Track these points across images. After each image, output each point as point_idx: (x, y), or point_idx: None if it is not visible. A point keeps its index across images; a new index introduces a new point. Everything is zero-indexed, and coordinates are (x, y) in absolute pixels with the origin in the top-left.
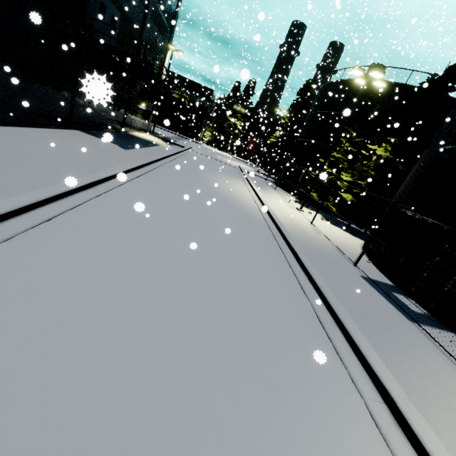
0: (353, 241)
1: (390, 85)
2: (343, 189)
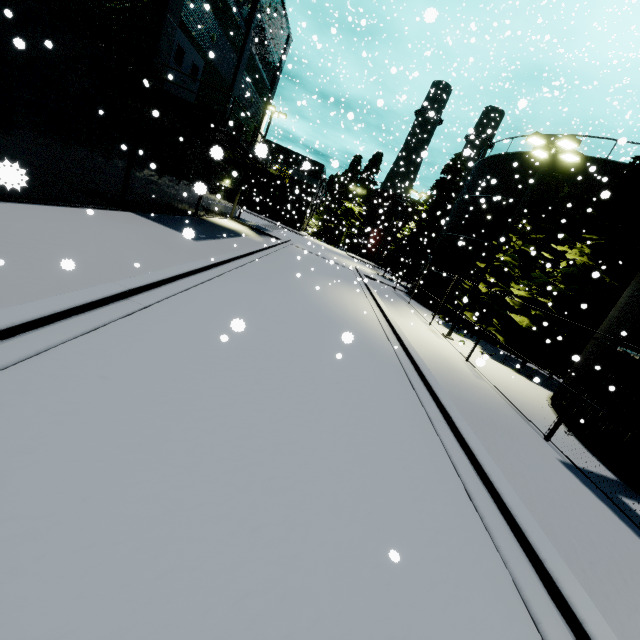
0: (534, 392)
1: (582, 160)
2: (513, 308)
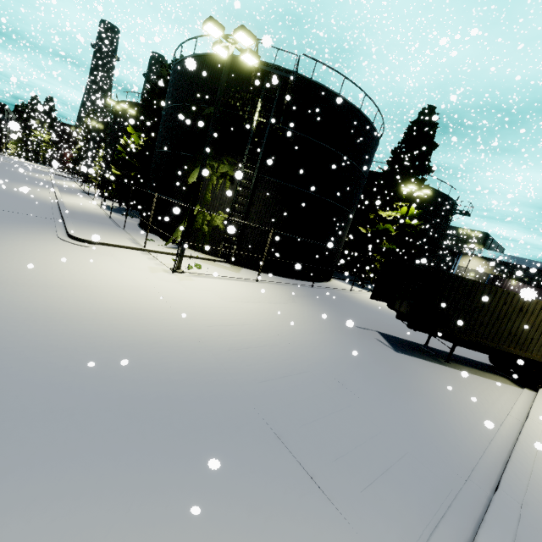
0: None
1: None
2: None
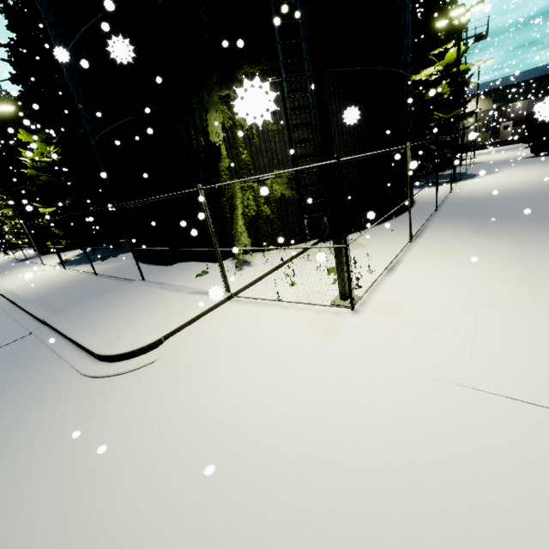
0: None
1: None
2: None
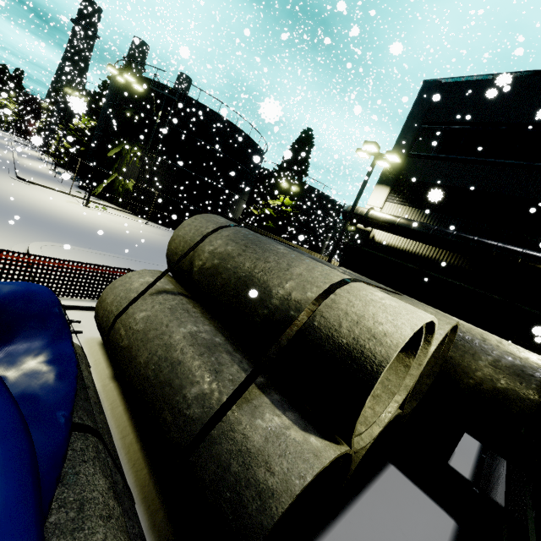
0: None
1: None
2: None
